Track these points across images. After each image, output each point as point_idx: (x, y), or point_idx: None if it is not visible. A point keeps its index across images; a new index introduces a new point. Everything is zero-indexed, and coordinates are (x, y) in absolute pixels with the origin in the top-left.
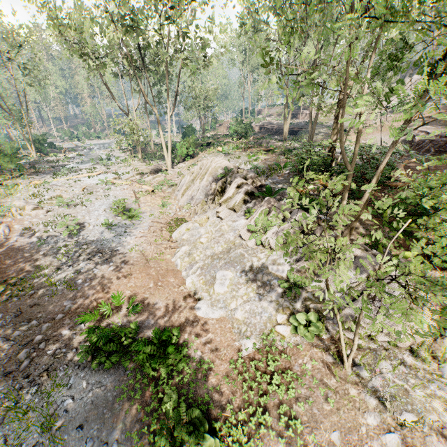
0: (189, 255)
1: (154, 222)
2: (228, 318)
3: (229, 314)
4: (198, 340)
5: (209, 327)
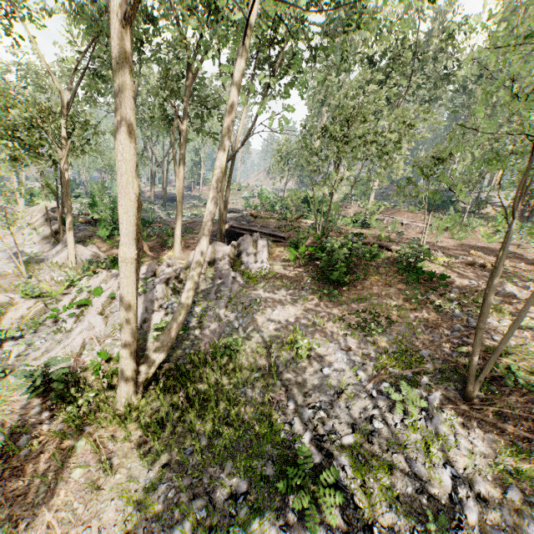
0: None
1: None
2: None
3: None
4: None
5: None
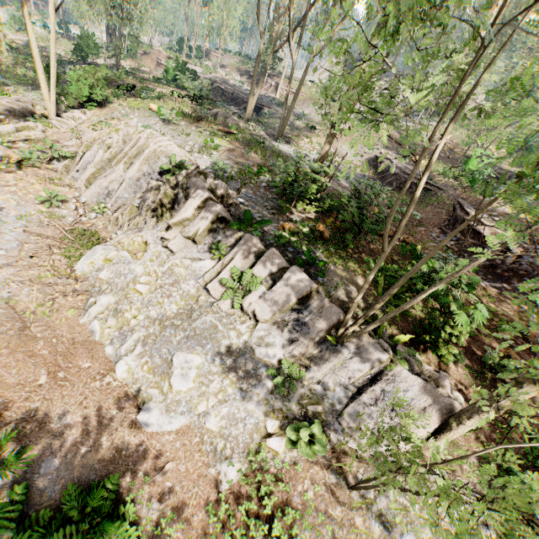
0: (117, 314)
1: (31, 233)
2: (194, 427)
3: (195, 421)
4: (150, 480)
5: (166, 450)
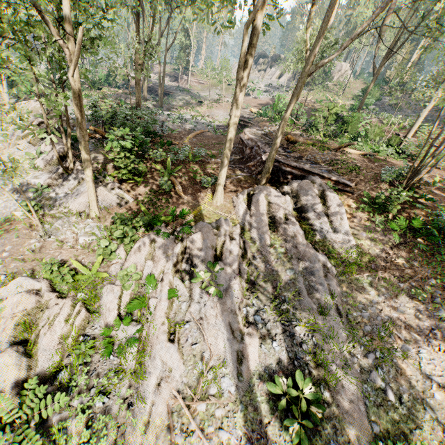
0: None
1: None
2: None
3: None
4: None
5: None
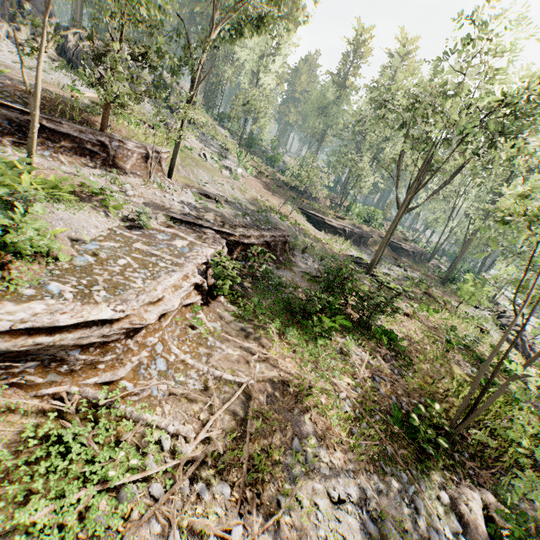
0: None
1: None
2: None
3: None
4: None
5: None
